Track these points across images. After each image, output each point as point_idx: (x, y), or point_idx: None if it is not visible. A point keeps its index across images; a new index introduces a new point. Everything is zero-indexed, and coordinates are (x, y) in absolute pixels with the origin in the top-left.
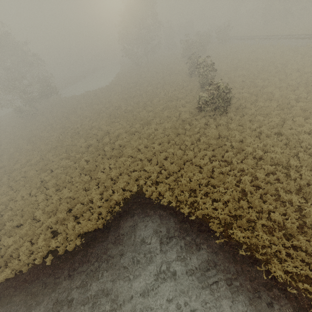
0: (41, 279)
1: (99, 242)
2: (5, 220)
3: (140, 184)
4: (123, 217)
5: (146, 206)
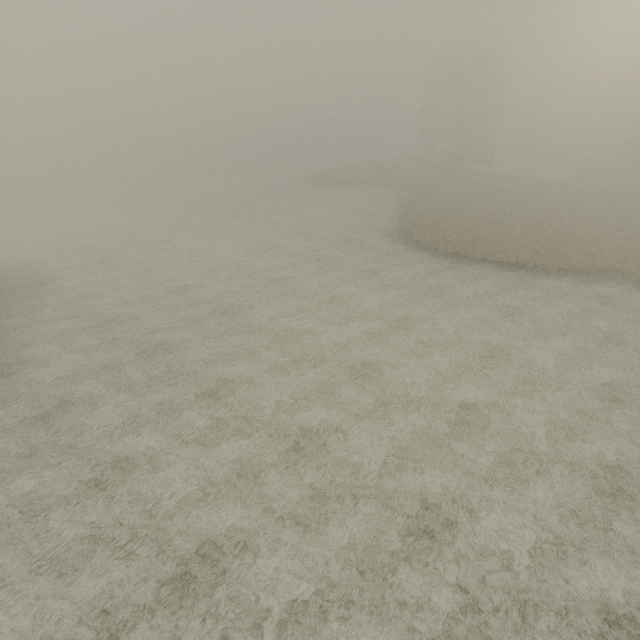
0: (524, 270)
1: (573, 275)
2: (478, 236)
3: (618, 267)
4: (597, 274)
5: (623, 278)
